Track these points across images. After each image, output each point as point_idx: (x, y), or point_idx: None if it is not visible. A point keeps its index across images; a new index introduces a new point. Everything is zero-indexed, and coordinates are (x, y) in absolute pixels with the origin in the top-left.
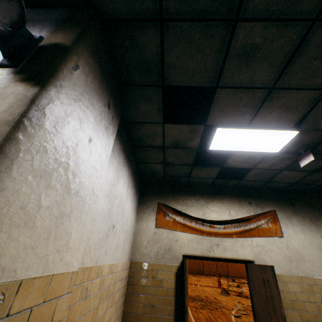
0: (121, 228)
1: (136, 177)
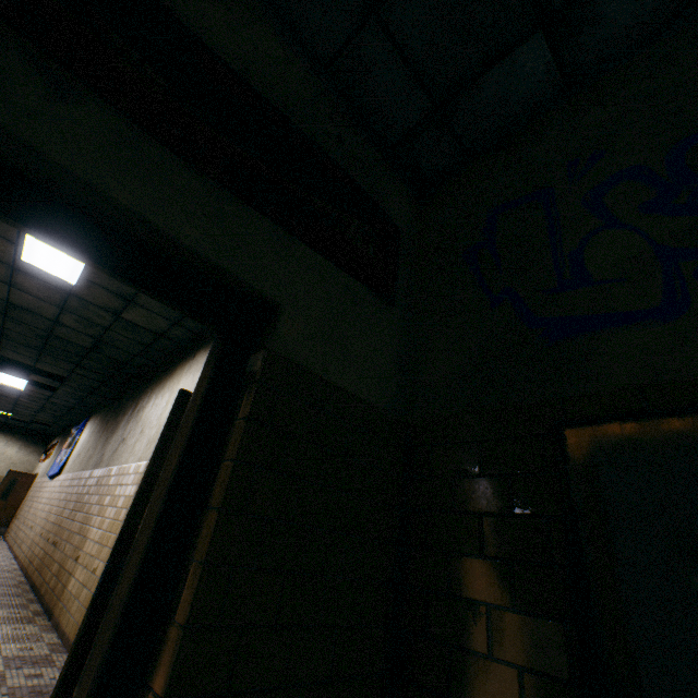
0: None
1: (31, 435)
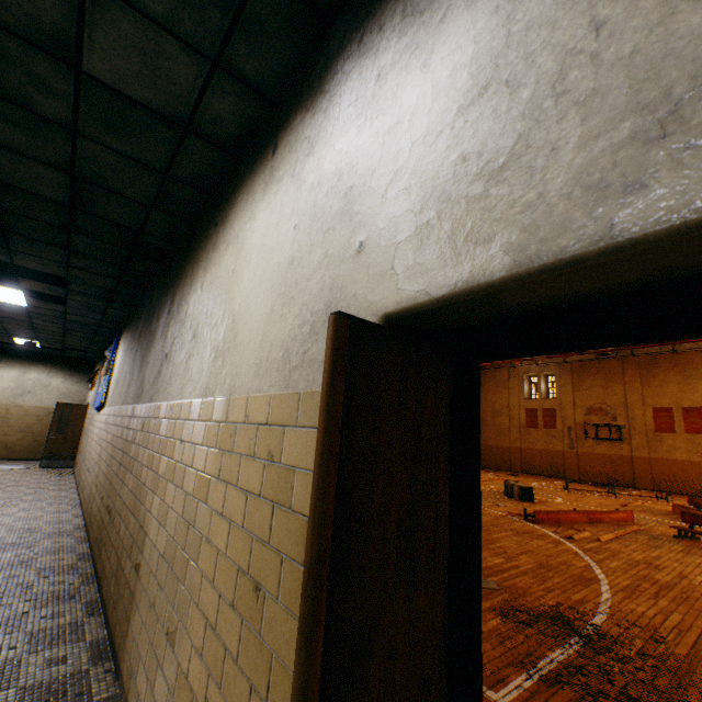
0: (45, 392)
1: (72, 364)
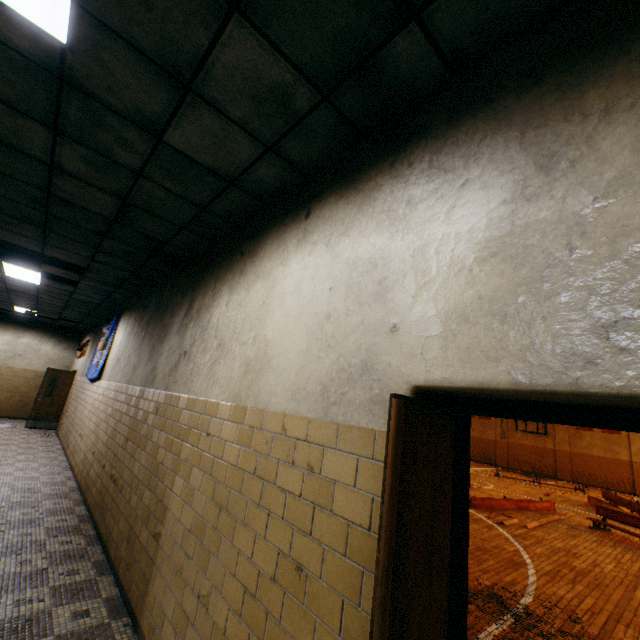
0: (35, 356)
1: (62, 332)
